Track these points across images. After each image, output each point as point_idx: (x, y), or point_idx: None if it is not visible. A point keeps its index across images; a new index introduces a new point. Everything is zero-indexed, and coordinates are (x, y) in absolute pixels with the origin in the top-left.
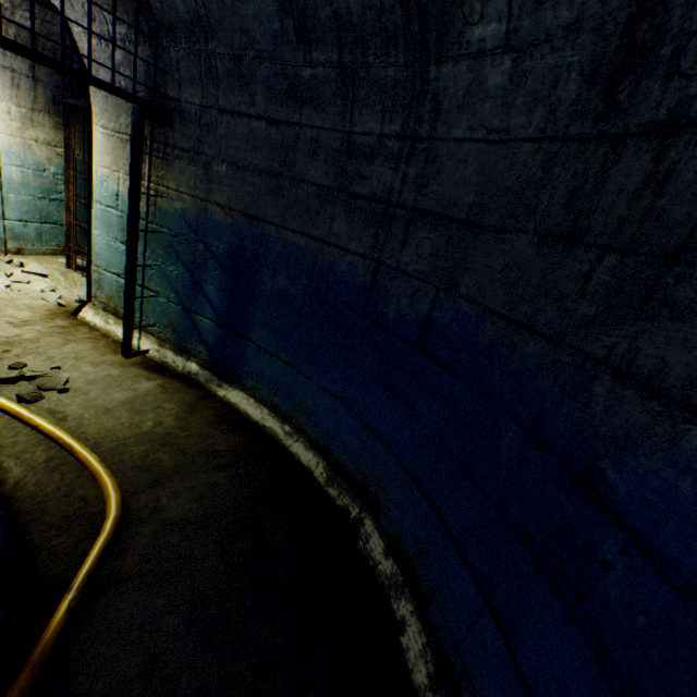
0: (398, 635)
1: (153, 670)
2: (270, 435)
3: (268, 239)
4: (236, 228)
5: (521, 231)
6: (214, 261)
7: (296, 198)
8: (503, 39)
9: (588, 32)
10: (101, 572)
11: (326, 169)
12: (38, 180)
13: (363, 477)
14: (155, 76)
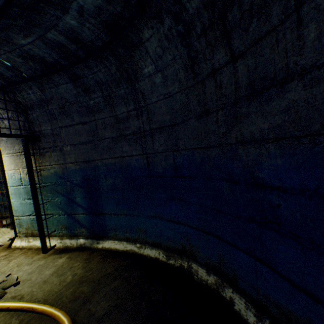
0: (232, 307)
1: None
2: (131, 253)
3: (98, 166)
4: (82, 168)
5: (190, 119)
6: (76, 187)
7: (104, 146)
8: (155, 69)
9: (178, 59)
10: None
11: (112, 131)
12: None
13: (181, 246)
14: (28, 125)
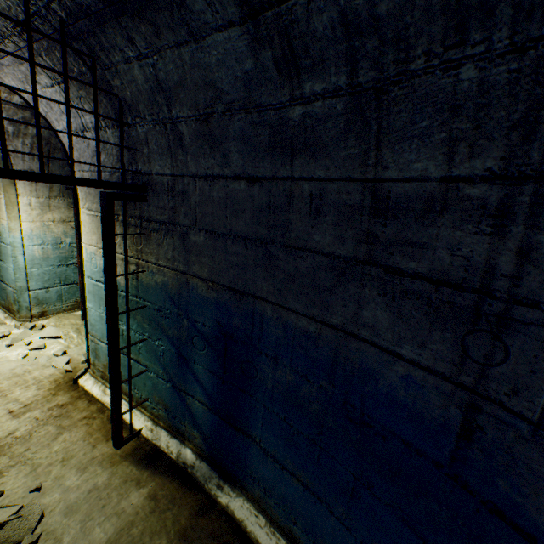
0: None
1: None
2: None
3: (262, 318)
4: (222, 303)
5: None
6: (200, 339)
7: (296, 270)
8: None
9: None
10: None
11: (338, 232)
12: (56, 251)
13: None
14: (121, 155)
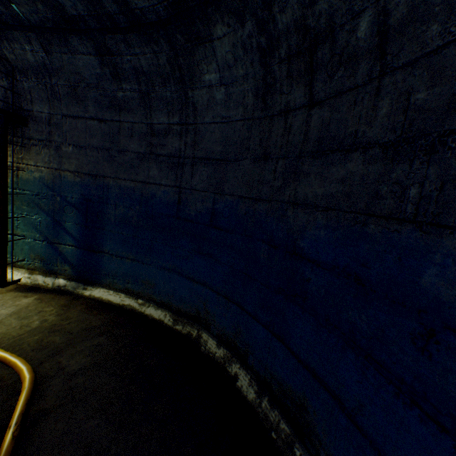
0: (235, 383)
1: (89, 451)
2: (129, 309)
3: (108, 186)
4: (84, 183)
5: (245, 158)
6: (69, 207)
7: (124, 161)
8: (219, 80)
9: (251, 78)
10: (30, 414)
11: (140, 143)
12: None
13: (195, 311)
14: (13, 97)
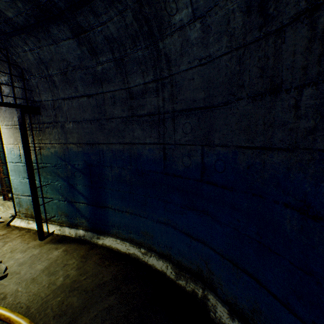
0: None
1: None
2: (134, 257)
3: (103, 151)
4: (85, 151)
5: (239, 99)
6: (78, 172)
7: (111, 127)
8: (192, 15)
9: None
10: None
11: (122, 108)
12: None
13: (197, 267)
14: (25, 93)
